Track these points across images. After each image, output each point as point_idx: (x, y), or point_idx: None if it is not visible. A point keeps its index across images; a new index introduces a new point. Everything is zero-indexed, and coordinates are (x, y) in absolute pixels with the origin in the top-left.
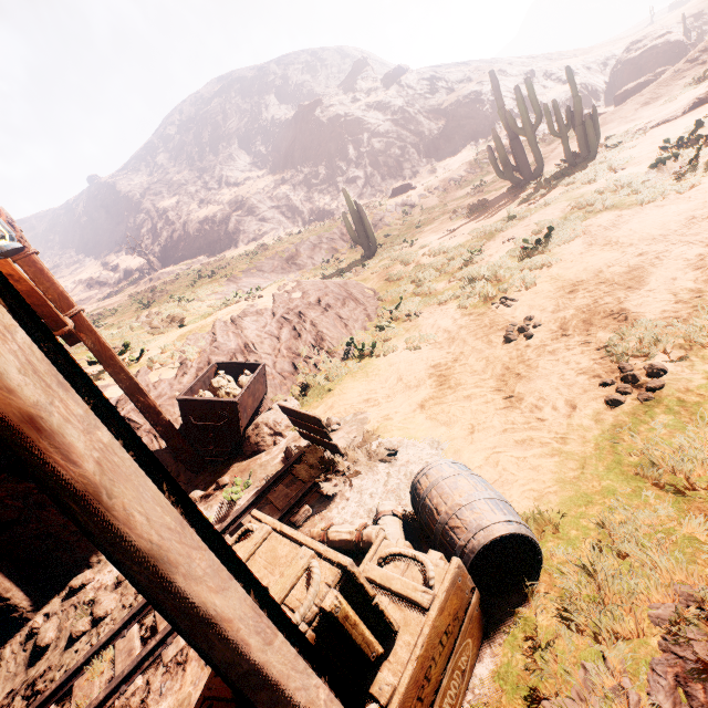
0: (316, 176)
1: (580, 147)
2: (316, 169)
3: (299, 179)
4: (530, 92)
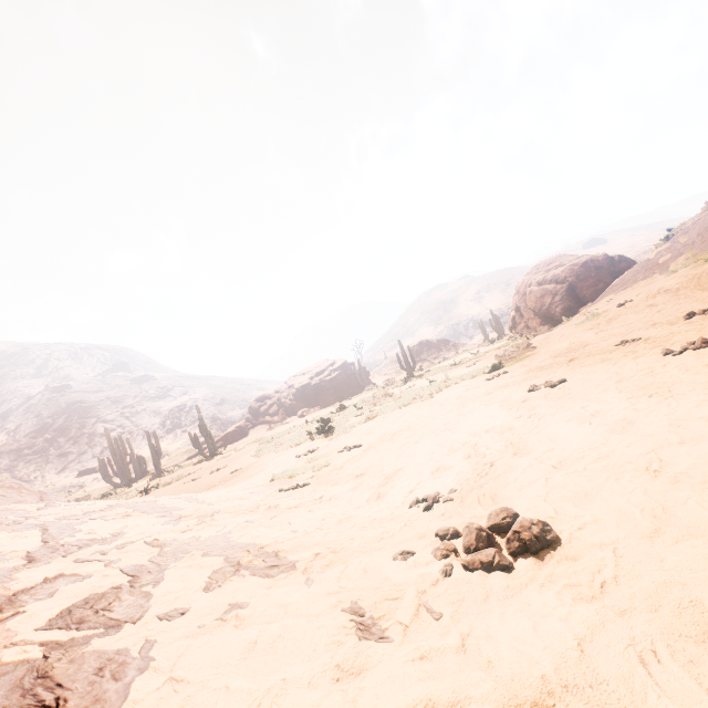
0: (32, 446)
1: (135, 472)
2: (35, 441)
3: (11, 447)
4: (121, 441)
